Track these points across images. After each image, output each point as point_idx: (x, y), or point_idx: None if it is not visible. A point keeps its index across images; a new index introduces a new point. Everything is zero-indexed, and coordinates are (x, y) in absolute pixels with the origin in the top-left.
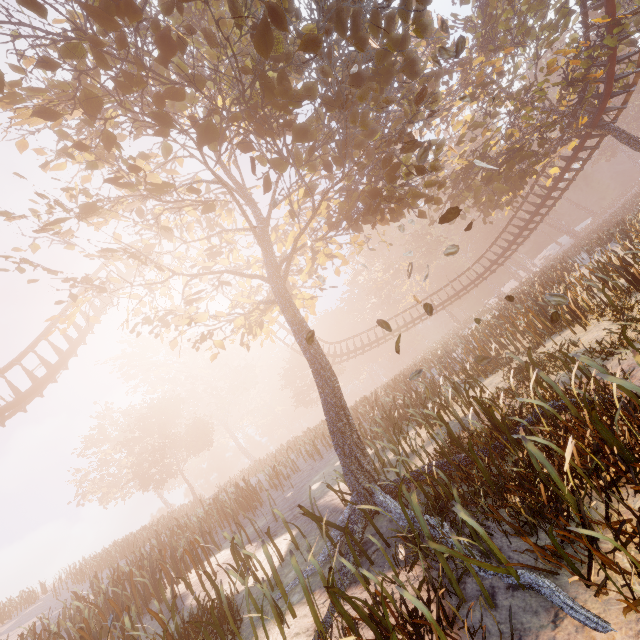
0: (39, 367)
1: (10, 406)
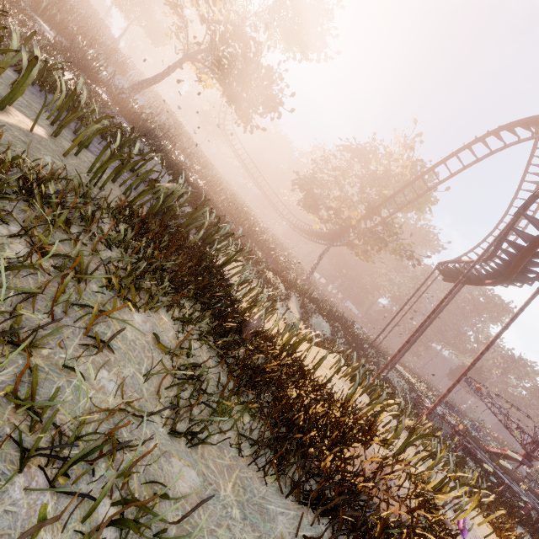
0: None
1: None
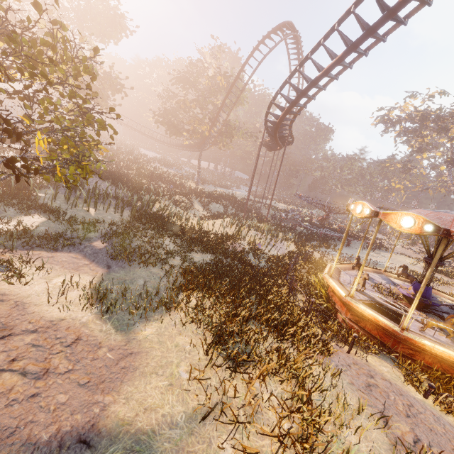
0: None
1: None
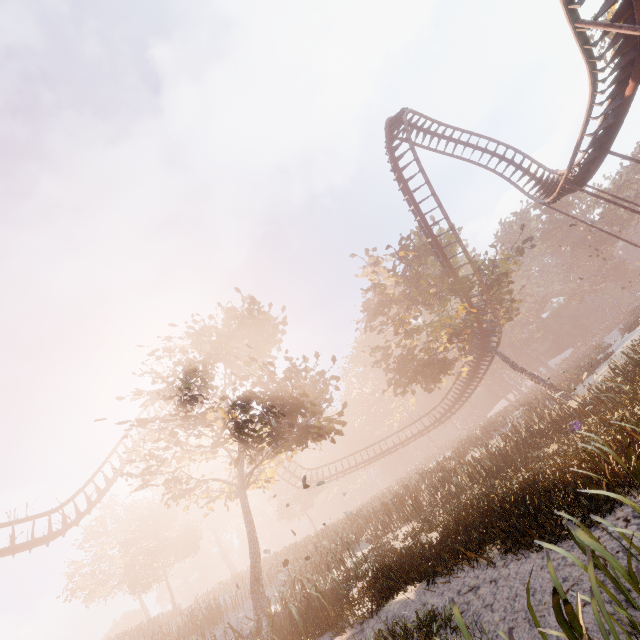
0: (94, 493)
1: (73, 523)
